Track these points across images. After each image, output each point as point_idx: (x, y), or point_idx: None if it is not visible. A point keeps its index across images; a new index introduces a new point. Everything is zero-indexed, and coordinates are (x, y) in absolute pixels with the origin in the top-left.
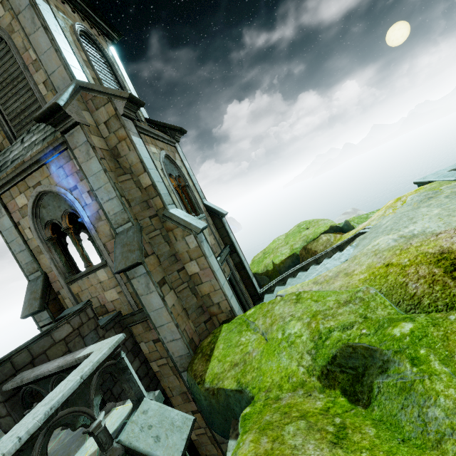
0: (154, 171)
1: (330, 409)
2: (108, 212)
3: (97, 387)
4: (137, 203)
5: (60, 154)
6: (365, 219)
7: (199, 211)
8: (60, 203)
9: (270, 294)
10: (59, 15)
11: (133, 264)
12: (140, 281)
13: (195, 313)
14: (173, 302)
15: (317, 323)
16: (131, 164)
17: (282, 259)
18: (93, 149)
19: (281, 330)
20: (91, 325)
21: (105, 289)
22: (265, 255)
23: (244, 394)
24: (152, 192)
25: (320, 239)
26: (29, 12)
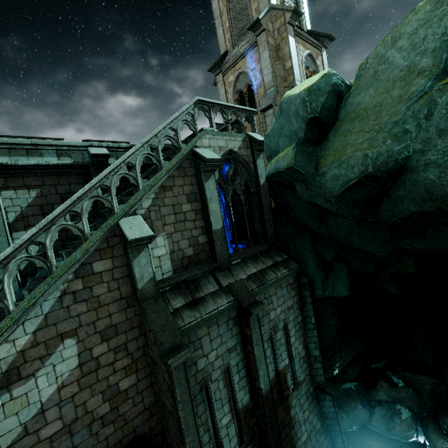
0: (296, 60)
1: None
2: (265, 82)
3: (244, 117)
4: (280, 78)
5: (253, 49)
6: None
7: None
8: (246, 79)
9: None
10: None
11: (268, 106)
12: (269, 118)
13: None
14: None
15: None
16: (284, 55)
17: None
18: (267, 44)
19: None
20: None
21: None
22: None
23: None
24: (290, 71)
25: None
26: None
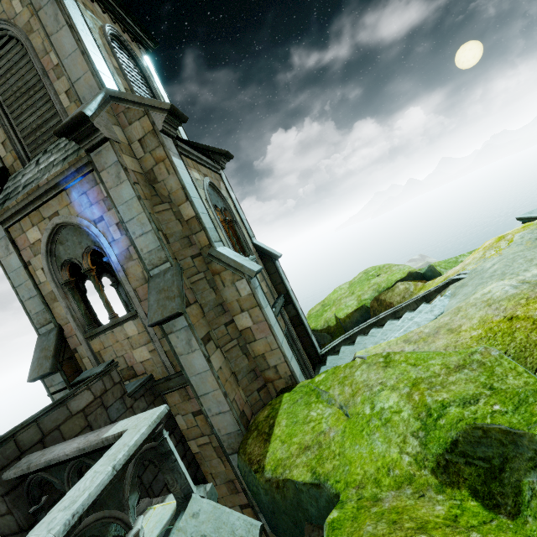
0: (198, 200)
1: (459, 518)
2: (141, 250)
3: (133, 481)
4: (177, 239)
5: (84, 177)
6: (455, 263)
7: (248, 252)
8: (82, 238)
9: (334, 356)
10: (87, 13)
11: (172, 315)
12: (180, 336)
13: (246, 379)
14: (220, 364)
15: (421, 394)
16: (170, 192)
17: (348, 313)
18: (125, 171)
19: (369, 403)
20: (117, 393)
21: (134, 347)
22: (324, 308)
23: (324, 489)
24: (196, 225)
25: (397, 288)
26: (52, 8)
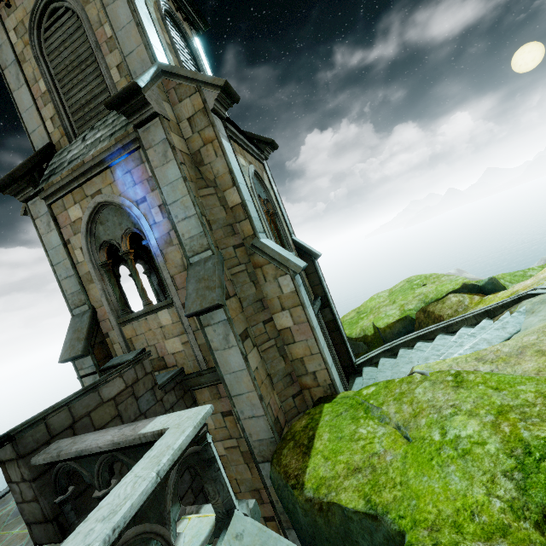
0: (244, 187)
1: None
2: (182, 235)
3: (174, 490)
4: (220, 226)
5: (130, 155)
6: (522, 277)
7: (287, 248)
8: (122, 219)
9: (371, 367)
10: None
11: (212, 306)
12: (217, 330)
13: (282, 383)
14: (256, 364)
15: (513, 426)
16: (216, 175)
17: (389, 322)
18: (173, 149)
19: (438, 427)
20: (148, 383)
21: (167, 337)
22: (360, 315)
23: (382, 523)
24: (240, 213)
25: (448, 300)
26: None
